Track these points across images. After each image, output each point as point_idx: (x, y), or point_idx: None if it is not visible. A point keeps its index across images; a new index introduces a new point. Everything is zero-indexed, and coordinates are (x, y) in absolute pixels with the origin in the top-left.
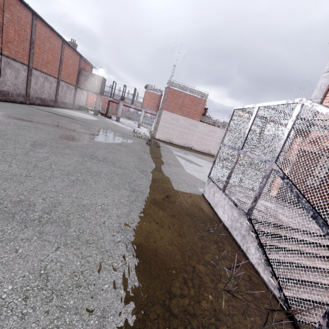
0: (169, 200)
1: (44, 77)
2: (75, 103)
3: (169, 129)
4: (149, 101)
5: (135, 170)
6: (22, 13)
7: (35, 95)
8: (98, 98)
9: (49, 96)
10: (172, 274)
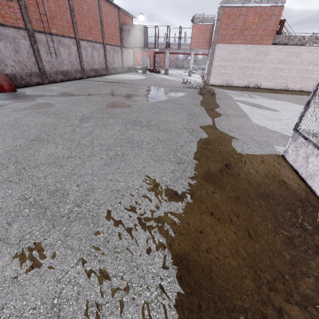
0: (230, 172)
1: (92, 46)
2: (124, 66)
3: (226, 68)
4: (198, 37)
5: (183, 132)
6: None
7: (89, 68)
8: (143, 53)
9: (100, 65)
10: None
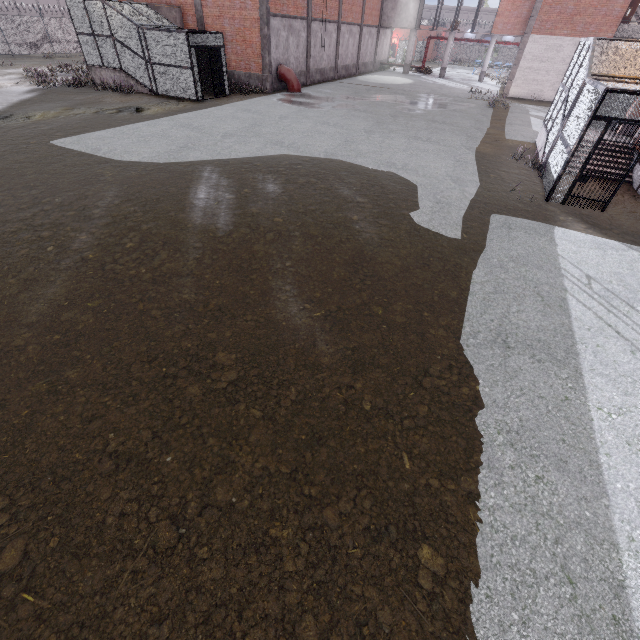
0: (497, 142)
1: (349, 31)
2: (376, 59)
3: (538, 72)
4: (508, 15)
5: (471, 128)
6: None
7: (341, 64)
8: (411, 39)
9: (352, 60)
10: (487, 155)
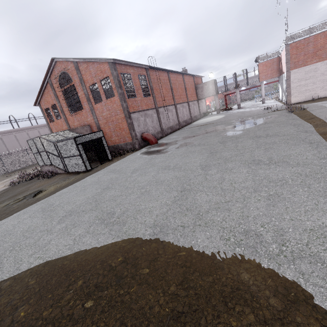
0: None
1: (182, 106)
2: (200, 112)
3: (306, 85)
4: (265, 71)
5: (299, 133)
6: (164, 76)
7: (182, 121)
8: (216, 99)
9: (187, 117)
10: None
